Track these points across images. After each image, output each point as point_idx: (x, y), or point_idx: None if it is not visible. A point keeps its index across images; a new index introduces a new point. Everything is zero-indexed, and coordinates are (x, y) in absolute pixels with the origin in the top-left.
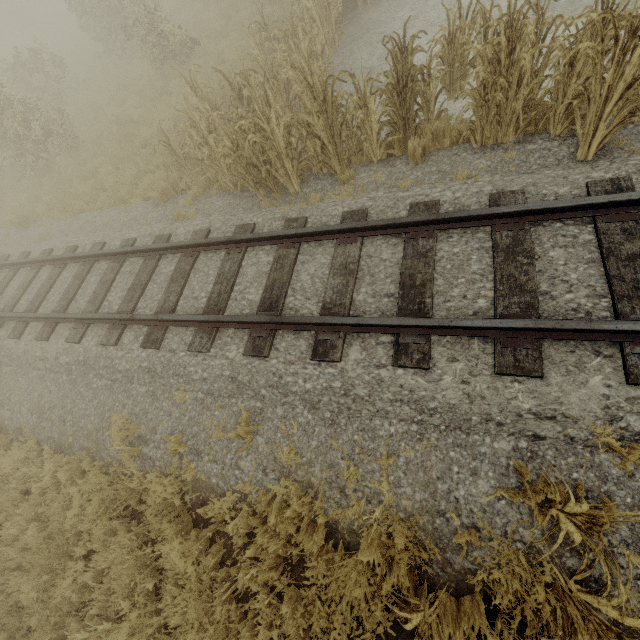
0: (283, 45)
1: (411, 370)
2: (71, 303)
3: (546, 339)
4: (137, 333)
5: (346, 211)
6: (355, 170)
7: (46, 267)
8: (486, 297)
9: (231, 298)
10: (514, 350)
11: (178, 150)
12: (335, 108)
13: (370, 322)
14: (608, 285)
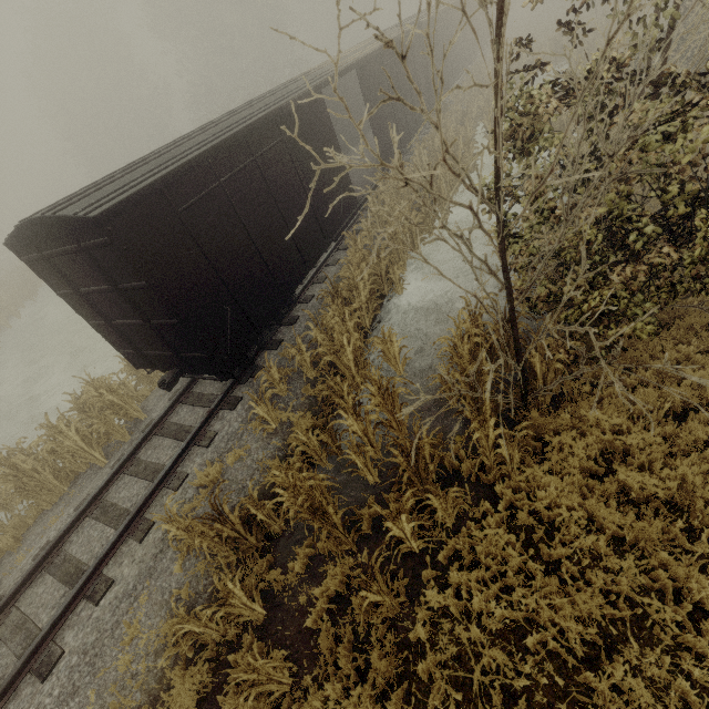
0: None
1: (108, 593)
2: None
3: (146, 514)
4: None
5: None
6: None
7: None
8: (112, 534)
9: None
10: (138, 529)
11: None
12: None
13: (60, 611)
14: (148, 481)
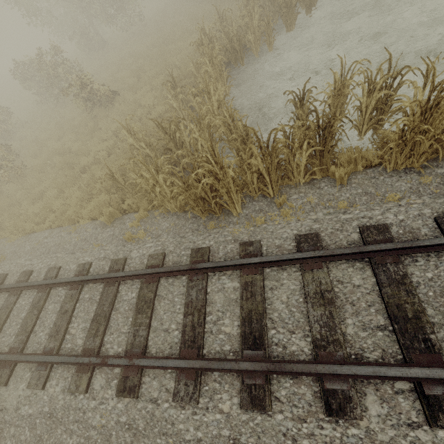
0: (199, 98)
1: None
2: (30, 336)
3: None
4: (108, 375)
5: (298, 235)
6: (285, 192)
7: (1, 293)
8: None
9: (206, 331)
10: None
11: (120, 179)
12: (275, 151)
13: (389, 374)
14: None
